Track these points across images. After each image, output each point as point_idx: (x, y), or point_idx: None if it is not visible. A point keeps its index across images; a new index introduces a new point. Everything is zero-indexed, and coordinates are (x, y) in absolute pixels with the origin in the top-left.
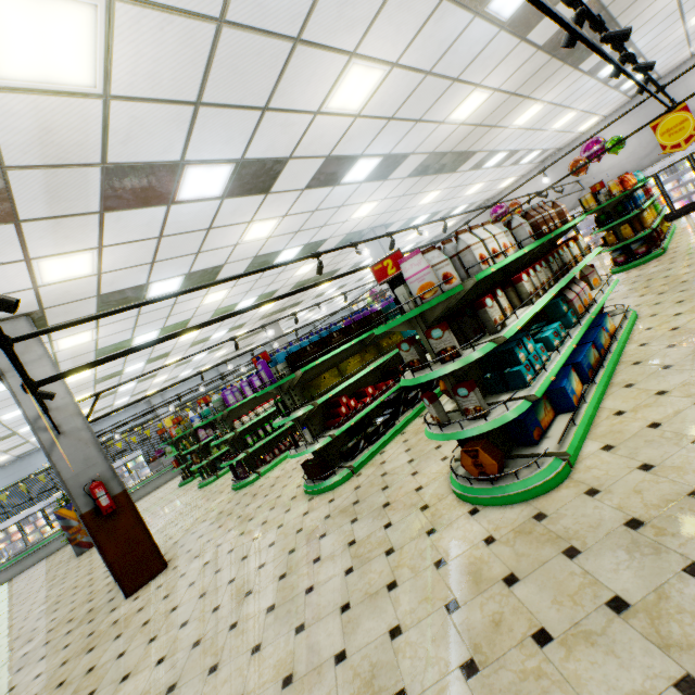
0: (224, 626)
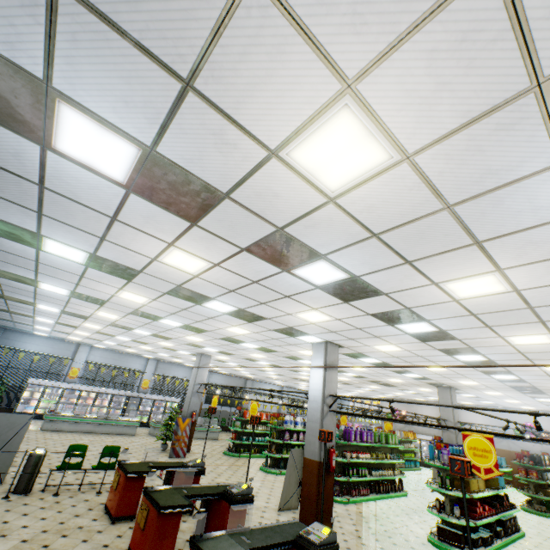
0: None
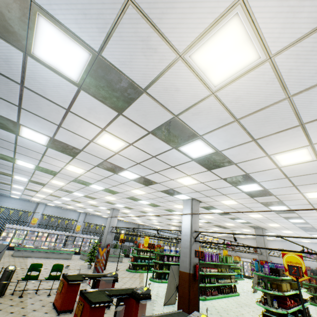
0: None
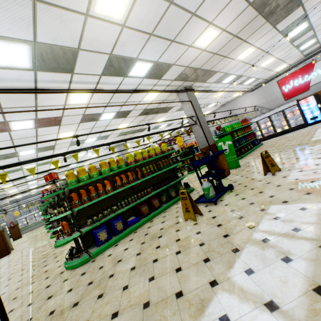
0: (0, 268)
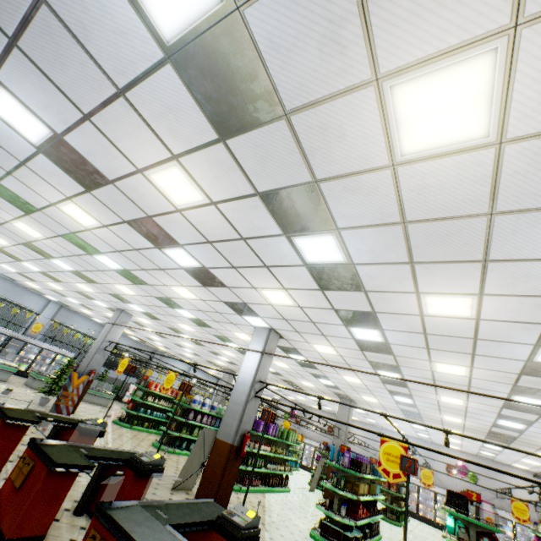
0: None
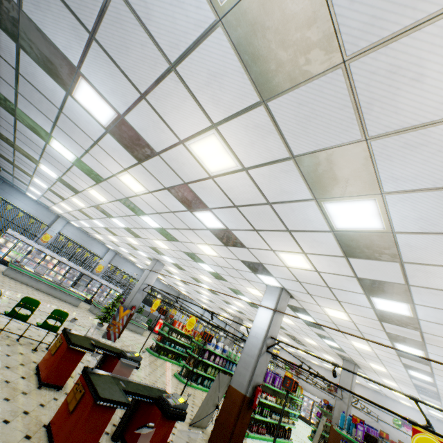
0: None
